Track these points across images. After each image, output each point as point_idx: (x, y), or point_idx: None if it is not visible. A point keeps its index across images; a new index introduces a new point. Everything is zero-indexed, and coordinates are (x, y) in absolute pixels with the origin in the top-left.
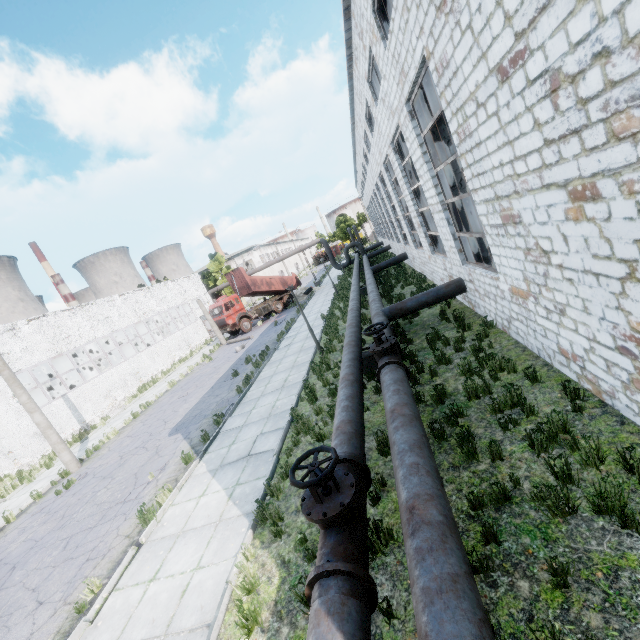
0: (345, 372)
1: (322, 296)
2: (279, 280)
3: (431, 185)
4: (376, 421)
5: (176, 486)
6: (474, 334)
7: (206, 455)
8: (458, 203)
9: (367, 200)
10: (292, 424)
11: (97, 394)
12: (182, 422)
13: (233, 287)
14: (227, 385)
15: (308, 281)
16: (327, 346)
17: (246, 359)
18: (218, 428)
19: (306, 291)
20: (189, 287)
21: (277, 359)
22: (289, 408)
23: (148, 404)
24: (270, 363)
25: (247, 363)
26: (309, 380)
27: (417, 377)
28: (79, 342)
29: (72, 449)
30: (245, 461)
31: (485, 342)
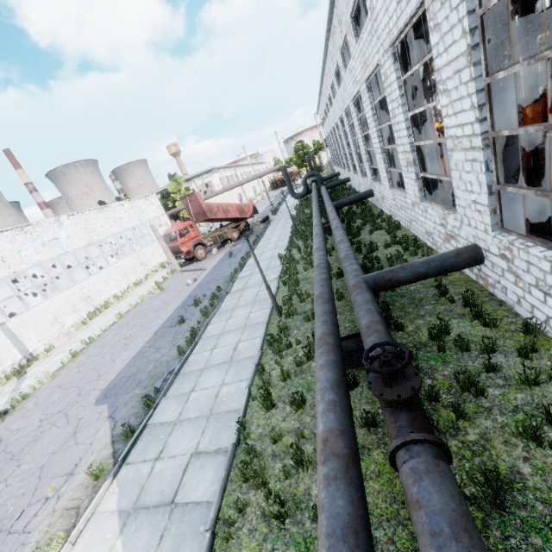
0: (328, 423)
1: (279, 227)
2: (236, 207)
3: (470, 105)
4: (373, 504)
5: (68, 538)
6: (513, 344)
7: (123, 468)
8: (500, 137)
9: (329, 128)
10: (238, 448)
11: (42, 321)
12: (114, 383)
13: (189, 212)
14: (171, 335)
15: (264, 206)
16: (286, 305)
17: (195, 301)
18: (146, 418)
19: (262, 220)
20: (146, 208)
21: (228, 308)
22: (236, 408)
23: (91, 340)
24: (220, 312)
25: (196, 305)
26: (264, 358)
27: (428, 409)
28: (20, 266)
29: (7, 386)
30: (167, 513)
31: (533, 361)
